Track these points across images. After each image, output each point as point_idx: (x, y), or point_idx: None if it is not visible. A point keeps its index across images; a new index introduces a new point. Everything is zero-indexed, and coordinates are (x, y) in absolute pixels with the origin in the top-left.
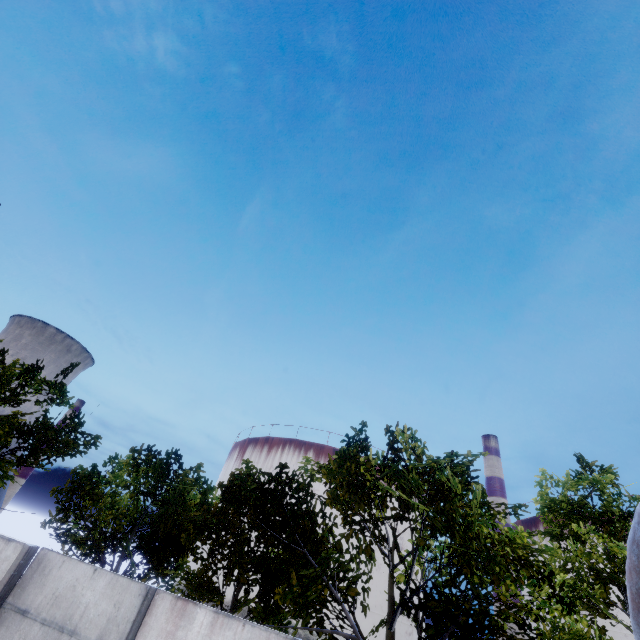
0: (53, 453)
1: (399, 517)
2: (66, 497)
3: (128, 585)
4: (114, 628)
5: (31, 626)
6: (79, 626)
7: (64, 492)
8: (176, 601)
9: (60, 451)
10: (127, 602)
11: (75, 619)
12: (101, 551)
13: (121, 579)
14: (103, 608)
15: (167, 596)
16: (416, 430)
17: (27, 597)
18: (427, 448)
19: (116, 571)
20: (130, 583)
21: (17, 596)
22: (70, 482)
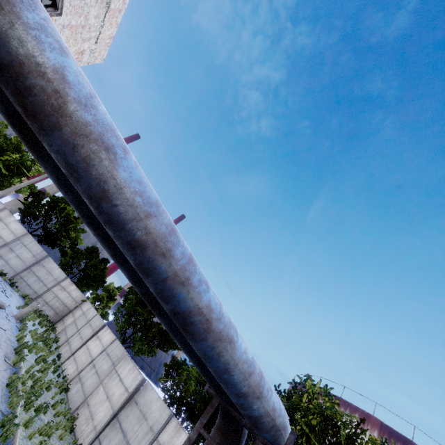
0: (168, 345)
1: (300, 443)
2: (168, 369)
3: (166, 409)
4: (157, 424)
5: (137, 410)
6: (148, 417)
7: (168, 366)
8: (178, 424)
9: (171, 345)
10: (163, 416)
11: (148, 414)
12: (178, 407)
13: (164, 405)
14: (156, 414)
15: (176, 420)
16: (330, 389)
17: (139, 398)
18: (338, 406)
19: (182, 423)
20: (167, 408)
21: (137, 396)
22: (170, 362)
